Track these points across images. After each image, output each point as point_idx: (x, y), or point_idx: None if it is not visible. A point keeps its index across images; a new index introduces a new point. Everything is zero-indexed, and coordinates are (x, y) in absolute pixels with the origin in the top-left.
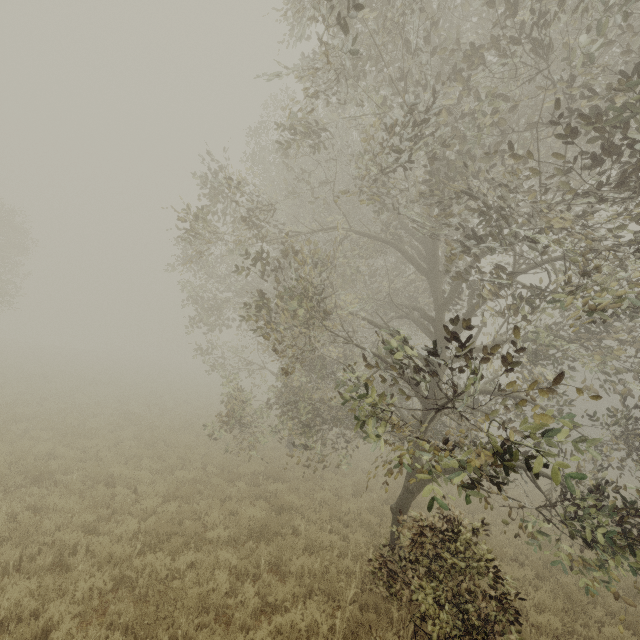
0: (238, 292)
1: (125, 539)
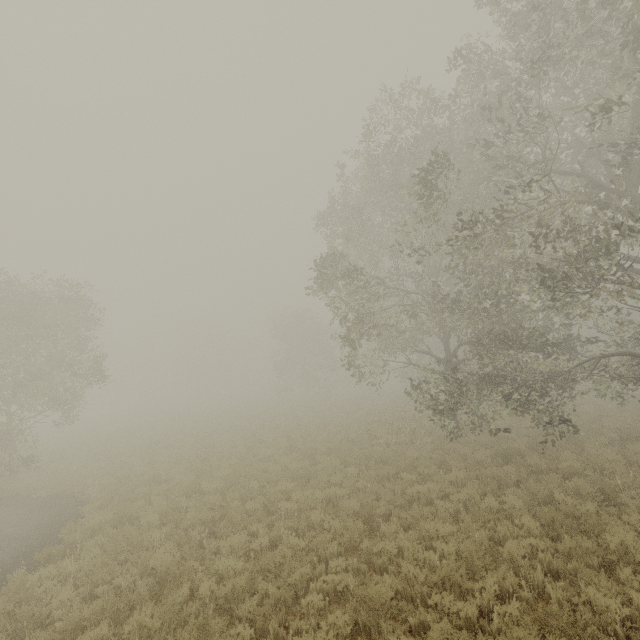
0: (370, 298)
1: (539, 537)
